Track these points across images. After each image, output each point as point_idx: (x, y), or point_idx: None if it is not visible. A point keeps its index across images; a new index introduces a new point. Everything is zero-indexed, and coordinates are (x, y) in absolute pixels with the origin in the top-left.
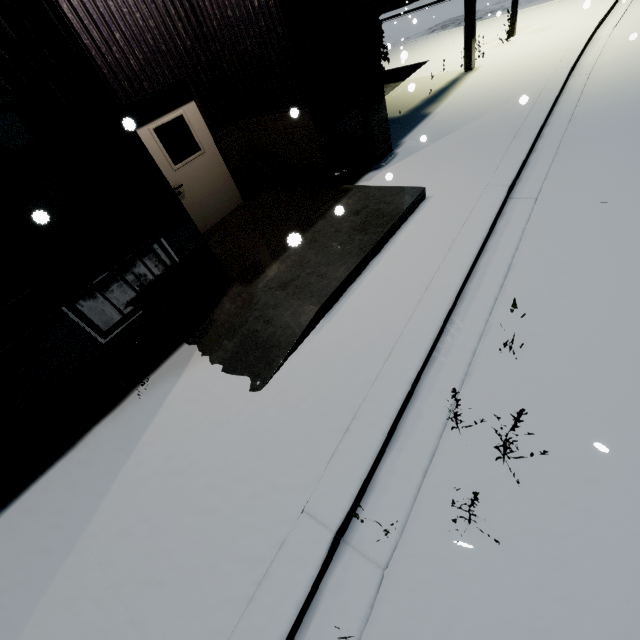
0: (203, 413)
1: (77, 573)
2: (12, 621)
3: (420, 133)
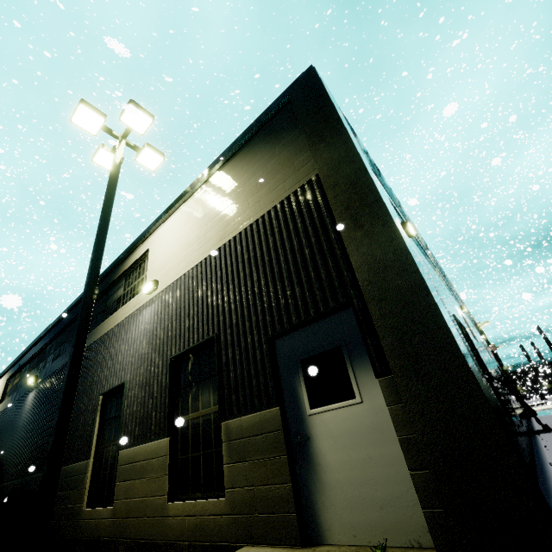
0: None
1: None
2: None
3: None
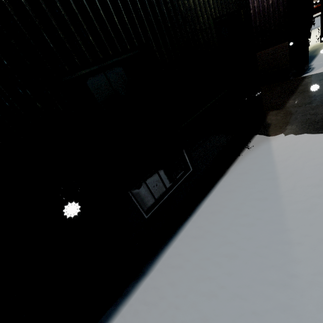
0: (308, 146)
1: (298, 202)
2: (273, 222)
3: (320, 60)
